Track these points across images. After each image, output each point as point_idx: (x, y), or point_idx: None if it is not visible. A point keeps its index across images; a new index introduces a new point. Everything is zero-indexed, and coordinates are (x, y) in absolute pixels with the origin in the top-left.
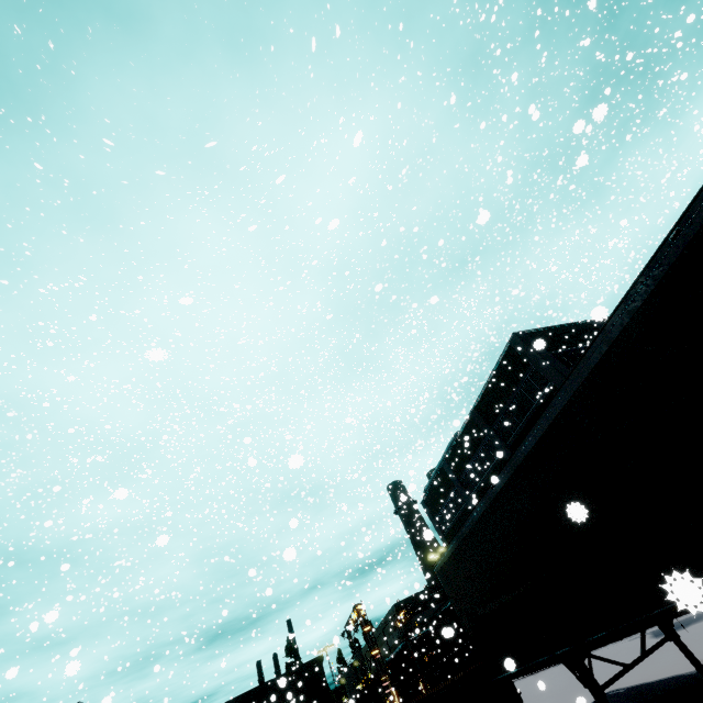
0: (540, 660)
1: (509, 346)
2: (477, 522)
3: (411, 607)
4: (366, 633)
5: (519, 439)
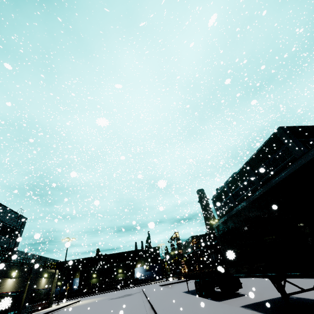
0: (257, 274)
1: (274, 133)
2: (240, 210)
3: (198, 239)
4: (178, 243)
5: (267, 180)
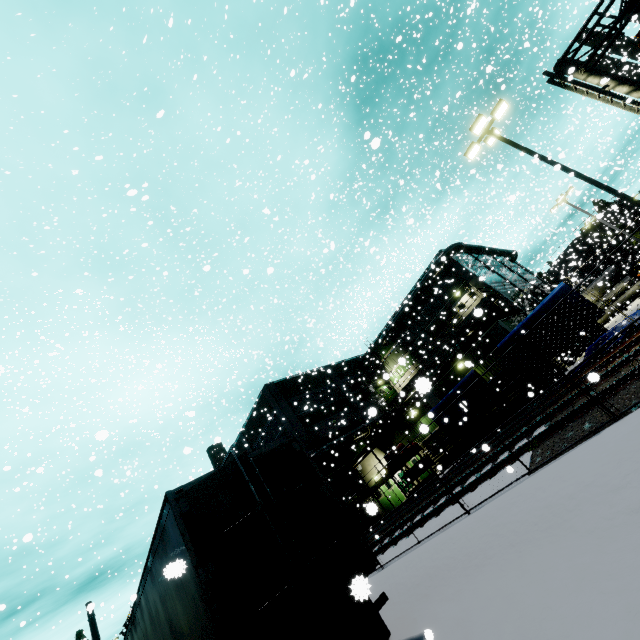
0: None
1: (263, 392)
2: (128, 637)
3: None
4: None
5: None
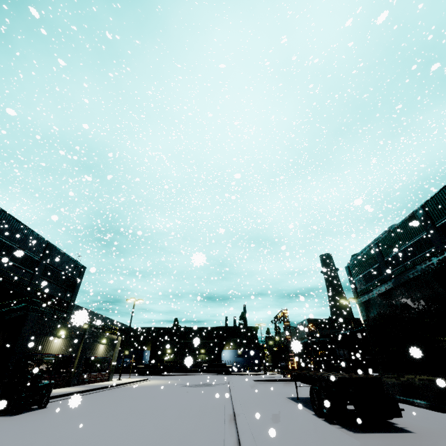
0: None
1: None
2: (434, 268)
3: (317, 324)
4: (285, 325)
5: None
